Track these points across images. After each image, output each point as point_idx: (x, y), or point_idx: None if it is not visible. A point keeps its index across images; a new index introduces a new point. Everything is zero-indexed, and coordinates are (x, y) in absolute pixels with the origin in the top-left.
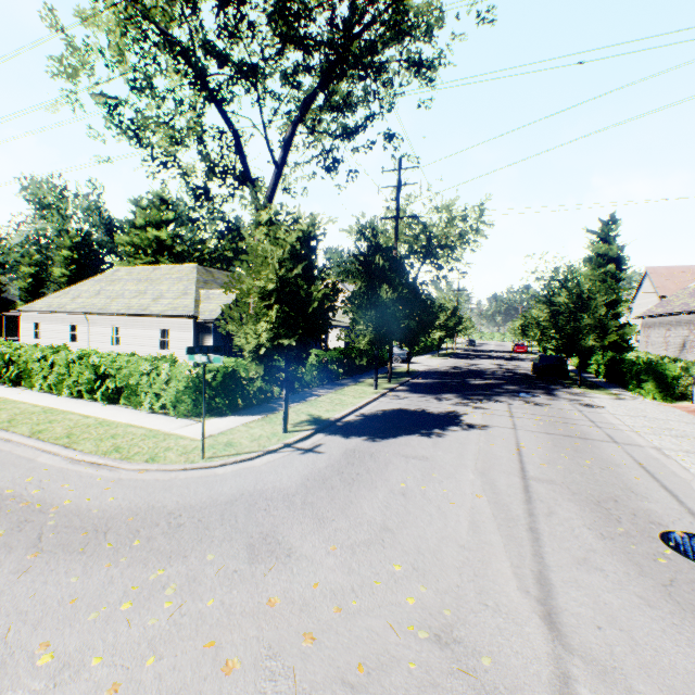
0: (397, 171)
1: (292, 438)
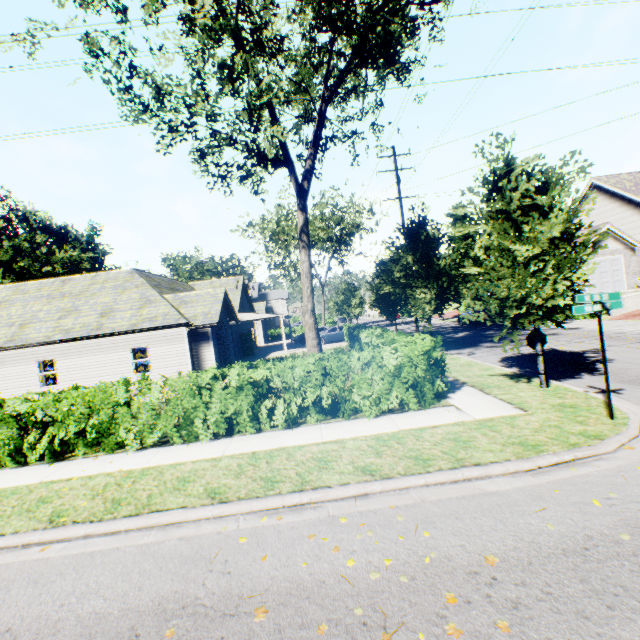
0: (394, 157)
1: (569, 387)
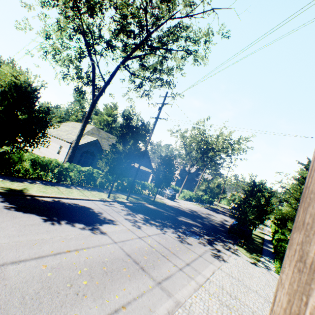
0: (164, 96)
1: None
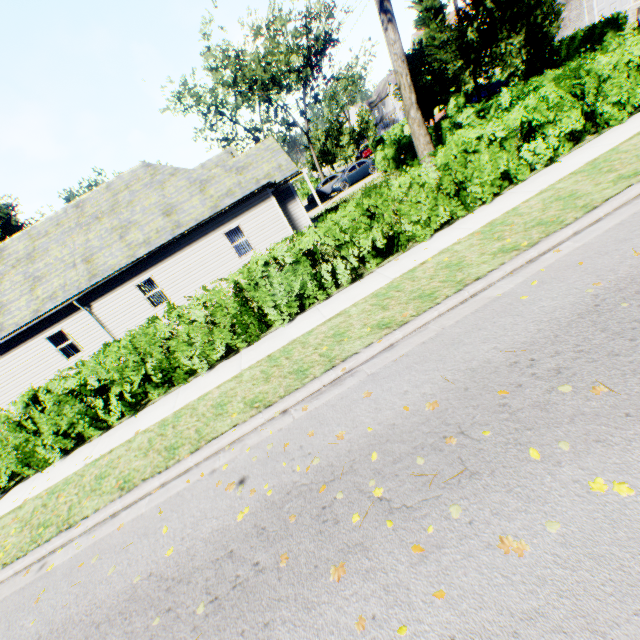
0: None
1: None
